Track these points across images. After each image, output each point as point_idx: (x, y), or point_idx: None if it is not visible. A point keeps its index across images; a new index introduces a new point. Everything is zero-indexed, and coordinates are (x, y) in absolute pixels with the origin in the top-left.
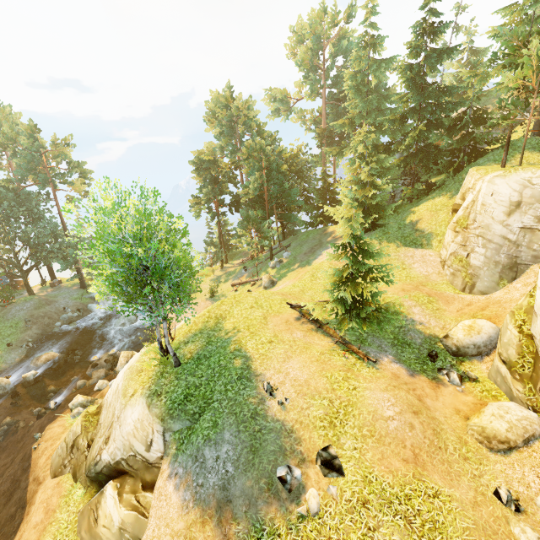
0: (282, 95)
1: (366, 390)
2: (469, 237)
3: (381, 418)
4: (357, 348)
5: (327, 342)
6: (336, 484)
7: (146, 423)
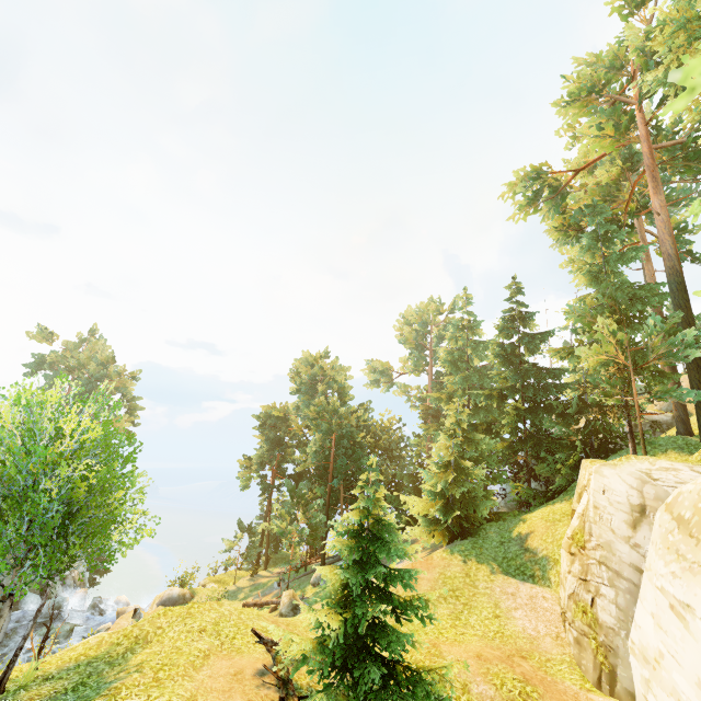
0: (383, 367)
1: None
2: (589, 564)
3: None
4: None
5: None
6: None
7: None
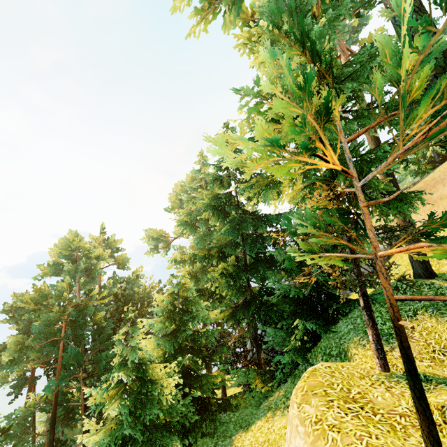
0: (157, 235)
1: None
2: None
3: None
4: None
5: None
6: None
7: None
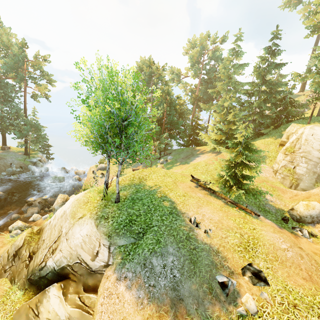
0: (177, 72)
1: (262, 230)
2: (295, 157)
3: (280, 249)
4: (244, 207)
5: (220, 202)
6: (265, 291)
7: (93, 238)
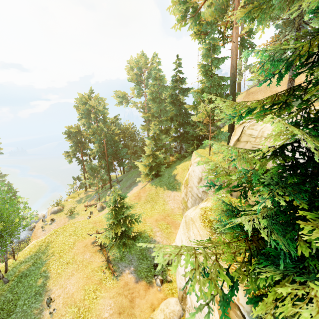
0: (122, 95)
1: (102, 298)
2: (187, 191)
3: None
4: (111, 266)
5: (102, 260)
6: None
7: None
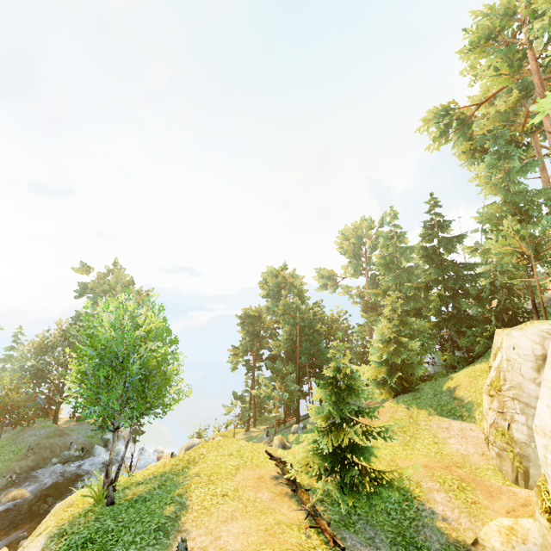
0: (329, 274)
1: None
2: (505, 401)
3: None
4: (326, 524)
5: (297, 515)
6: None
7: None
